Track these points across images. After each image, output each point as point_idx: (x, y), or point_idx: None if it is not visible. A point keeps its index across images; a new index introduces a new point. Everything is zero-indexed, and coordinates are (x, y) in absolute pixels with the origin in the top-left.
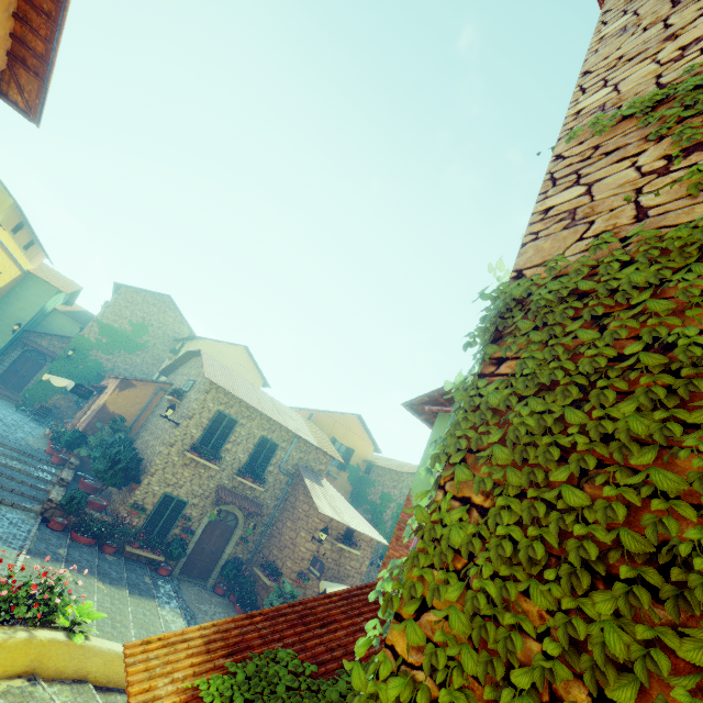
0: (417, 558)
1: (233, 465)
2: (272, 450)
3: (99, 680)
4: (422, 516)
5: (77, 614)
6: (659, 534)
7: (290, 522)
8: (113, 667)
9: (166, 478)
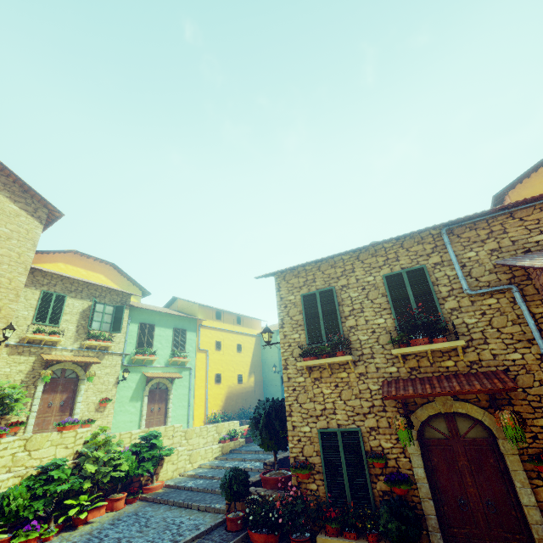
0: None
1: (379, 341)
2: (421, 280)
3: None
4: None
5: None
6: None
7: None
8: None
9: (307, 410)
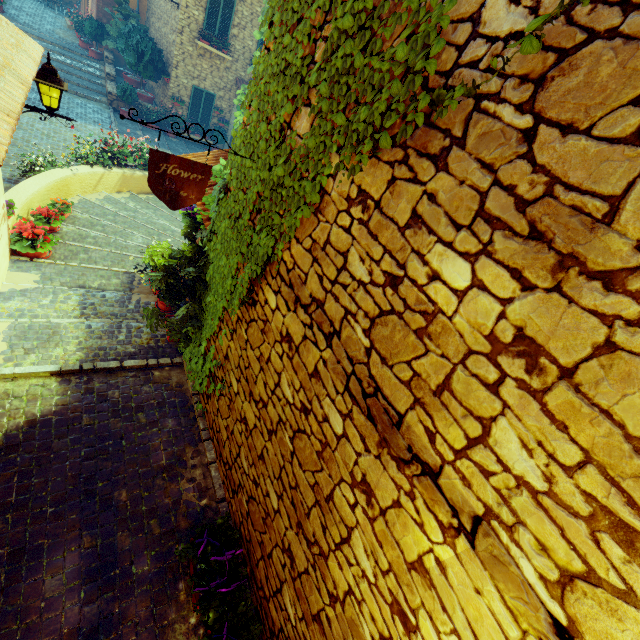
0: (251, 83)
1: (244, 55)
2: None
3: None
4: (255, 62)
5: None
6: (302, 55)
7: None
8: None
9: (189, 71)
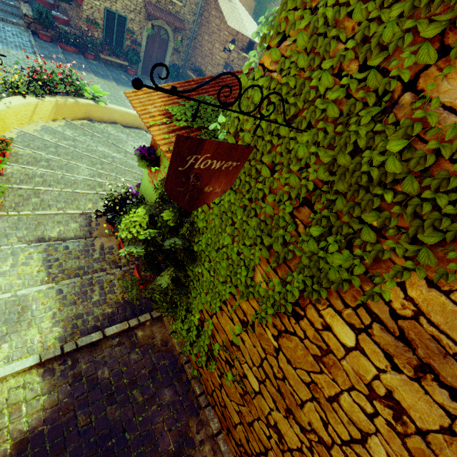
0: (287, 4)
1: None
2: None
3: (122, 123)
4: None
5: (93, 92)
6: None
7: (207, 36)
8: (126, 118)
9: None
